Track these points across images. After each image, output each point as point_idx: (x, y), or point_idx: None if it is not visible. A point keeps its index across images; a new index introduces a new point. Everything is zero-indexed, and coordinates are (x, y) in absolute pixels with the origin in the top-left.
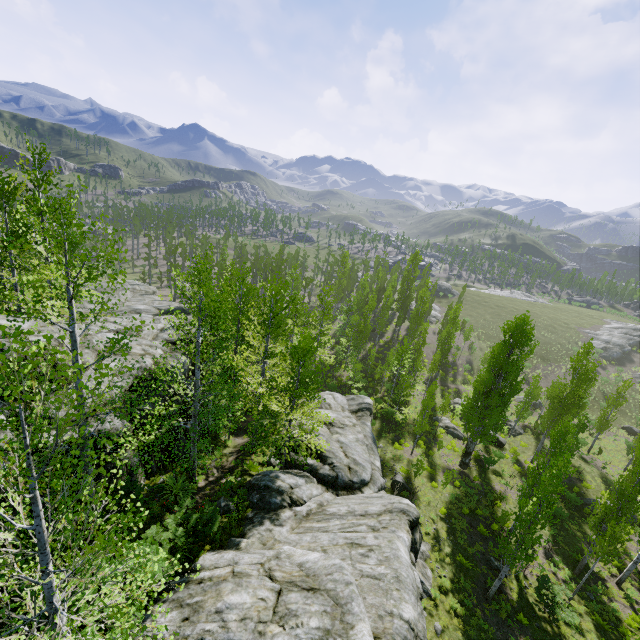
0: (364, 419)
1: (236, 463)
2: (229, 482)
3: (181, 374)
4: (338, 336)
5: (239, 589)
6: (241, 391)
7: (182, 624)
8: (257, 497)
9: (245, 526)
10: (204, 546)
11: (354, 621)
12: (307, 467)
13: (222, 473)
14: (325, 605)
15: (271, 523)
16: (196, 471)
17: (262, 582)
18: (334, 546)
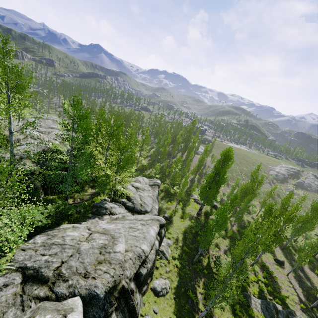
0: (155, 189)
1: (89, 198)
2: (84, 204)
3: (67, 154)
4: (153, 155)
5: (74, 231)
6: (94, 165)
7: (46, 240)
8: (95, 210)
9: (86, 219)
10: (65, 222)
11: (118, 243)
12: (121, 201)
13: (82, 201)
14: (108, 237)
15: (98, 219)
16: (69, 197)
17: (84, 230)
18: (123, 228)
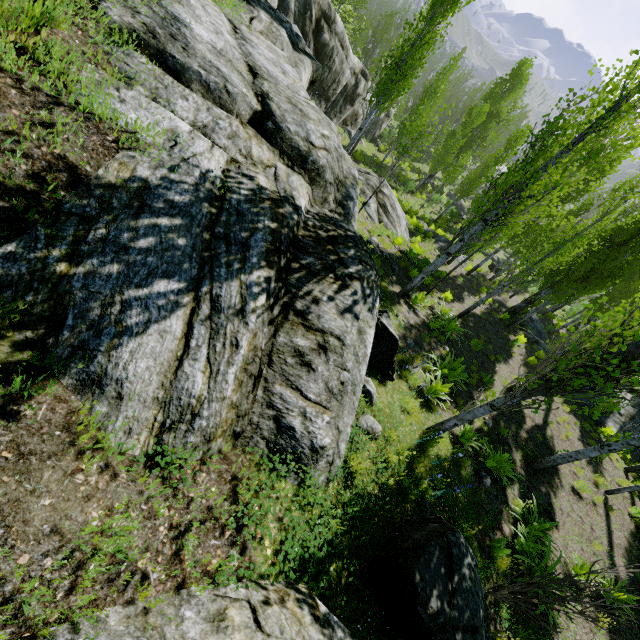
0: None
1: None
2: None
3: None
4: None
5: None
6: None
7: None
8: None
9: None
10: None
11: None
12: None
13: None
14: None
15: None
16: None
17: None
18: None
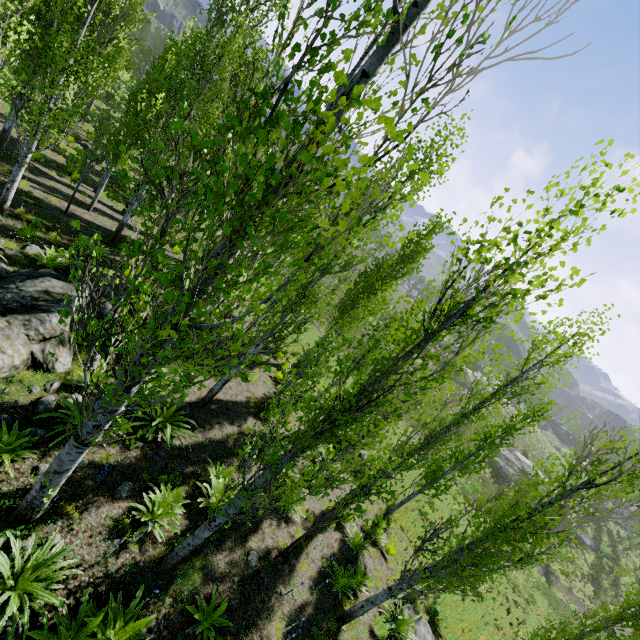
0: None
1: None
2: None
3: None
4: None
5: None
6: None
7: None
8: None
9: None
10: None
11: None
12: None
13: None
14: None
15: None
16: None
17: None
18: None
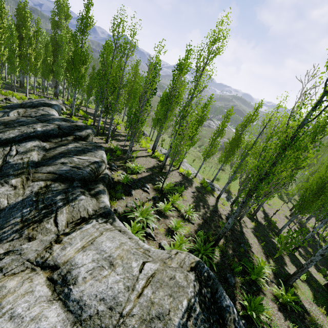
0: None
1: None
2: None
3: None
4: None
5: None
6: None
7: None
8: None
9: None
10: None
11: None
12: None
13: None
14: None
15: None
16: None
17: None
18: None
